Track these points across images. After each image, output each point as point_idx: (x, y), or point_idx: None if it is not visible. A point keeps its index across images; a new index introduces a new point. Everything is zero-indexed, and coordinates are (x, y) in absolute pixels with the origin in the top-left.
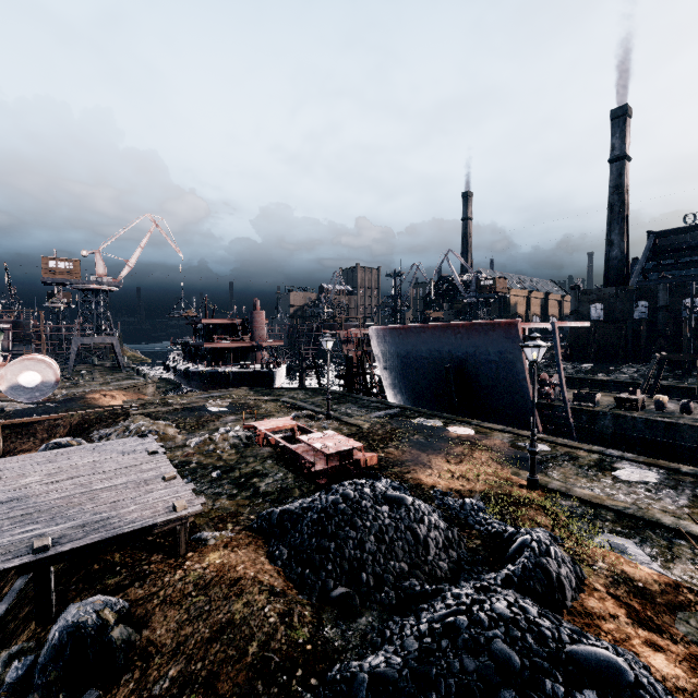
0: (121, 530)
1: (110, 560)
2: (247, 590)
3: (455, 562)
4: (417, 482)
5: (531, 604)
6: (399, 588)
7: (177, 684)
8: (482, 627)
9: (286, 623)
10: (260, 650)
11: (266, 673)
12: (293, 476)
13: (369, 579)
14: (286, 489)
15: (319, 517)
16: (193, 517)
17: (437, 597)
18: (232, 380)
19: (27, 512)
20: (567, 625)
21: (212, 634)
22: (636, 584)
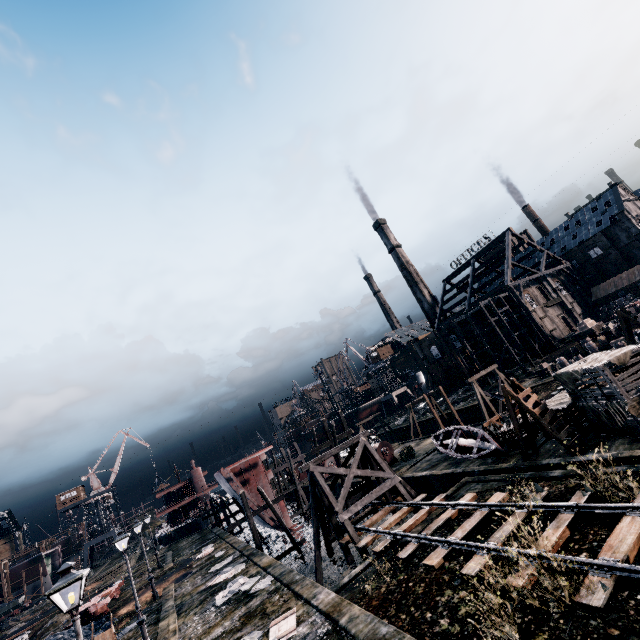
0: None
1: None
2: None
3: None
4: (114, 615)
5: None
6: None
7: None
8: None
9: None
10: None
11: None
12: None
13: None
14: None
15: None
16: None
17: None
18: (175, 536)
19: None
20: None
21: None
22: None
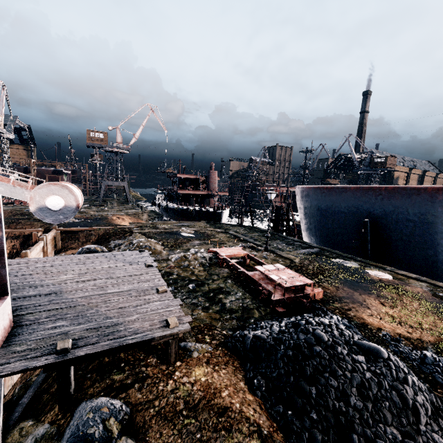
0: (126, 340)
1: (117, 354)
2: (235, 426)
3: None
4: (361, 321)
5: None
6: None
7: None
8: None
9: None
10: None
11: None
12: (250, 297)
13: (361, 442)
14: (246, 308)
15: (294, 354)
16: None
17: None
18: (194, 215)
19: (60, 306)
20: None
21: None
22: None
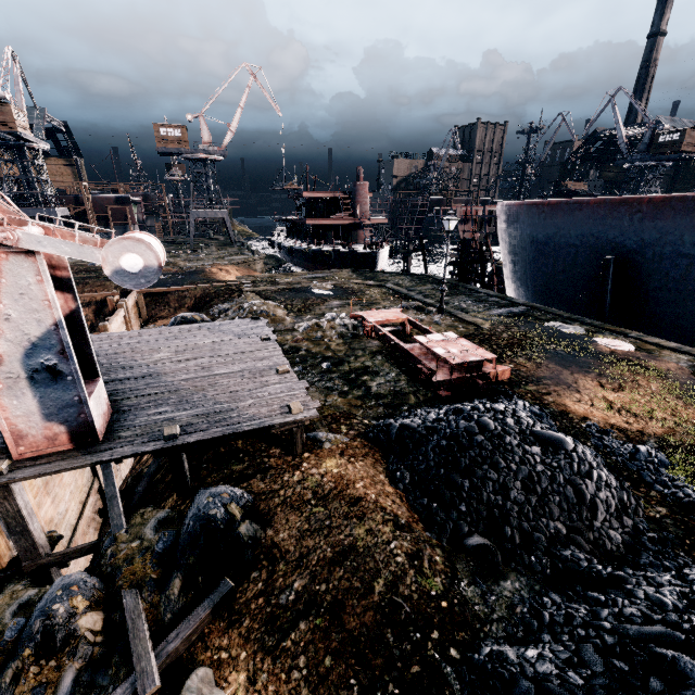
0: (240, 427)
1: (234, 445)
2: (368, 515)
3: (631, 534)
4: (561, 409)
5: None
6: (556, 556)
7: (302, 600)
8: None
9: (415, 567)
10: (387, 591)
11: (396, 622)
12: (406, 378)
13: (514, 535)
14: (399, 393)
15: (448, 445)
16: None
17: (617, 586)
18: (334, 260)
19: (160, 391)
20: None
21: (334, 555)
22: None
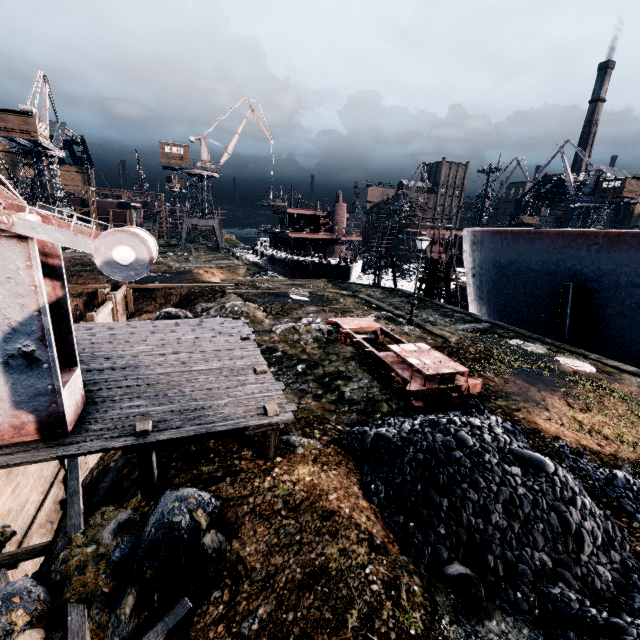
0: (214, 427)
1: (205, 444)
2: (342, 532)
3: (620, 571)
4: (532, 426)
5: None
6: (544, 594)
7: (266, 631)
8: None
9: (392, 598)
10: (361, 626)
11: None
12: (379, 385)
13: (497, 565)
14: (372, 400)
15: (425, 459)
16: None
17: (615, 637)
18: (311, 270)
19: (137, 383)
20: None
21: (303, 577)
22: None
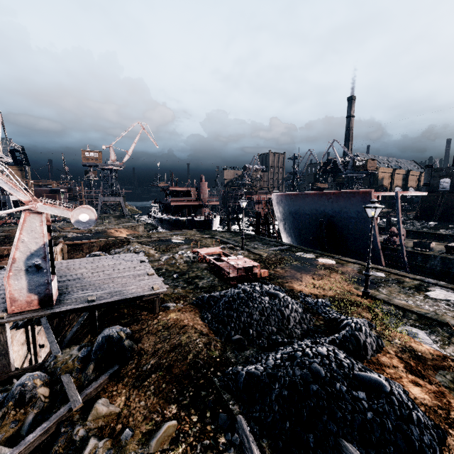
0: (127, 296)
1: (122, 312)
2: (188, 331)
3: (305, 330)
4: (291, 288)
5: (342, 353)
6: (269, 339)
7: (154, 367)
8: (308, 357)
9: (207, 347)
10: (193, 358)
11: (196, 367)
12: (218, 280)
13: (253, 333)
14: (213, 286)
15: (228, 300)
16: (163, 296)
17: (290, 345)
18: (187, 225)
19: (84, 285)
20: (361, 364)
21: (170, 348)
22: (416, 353)
